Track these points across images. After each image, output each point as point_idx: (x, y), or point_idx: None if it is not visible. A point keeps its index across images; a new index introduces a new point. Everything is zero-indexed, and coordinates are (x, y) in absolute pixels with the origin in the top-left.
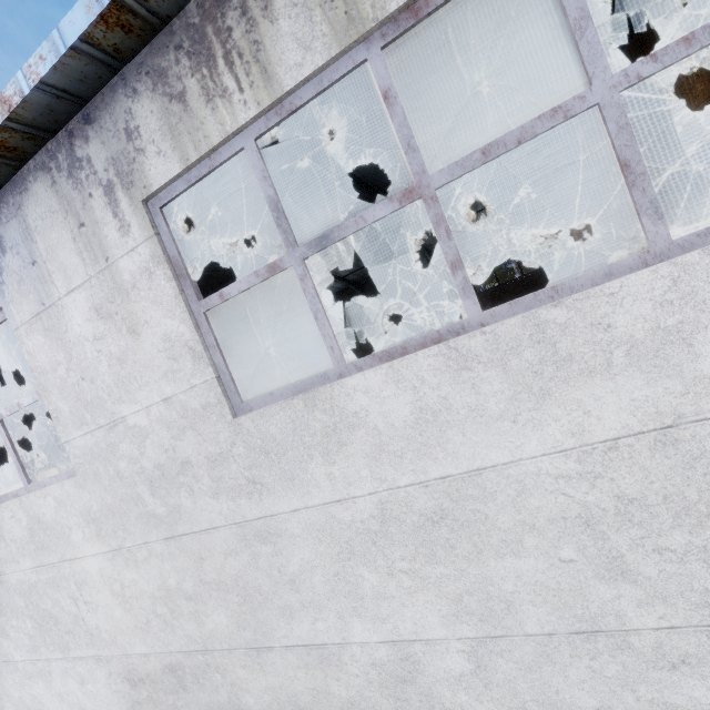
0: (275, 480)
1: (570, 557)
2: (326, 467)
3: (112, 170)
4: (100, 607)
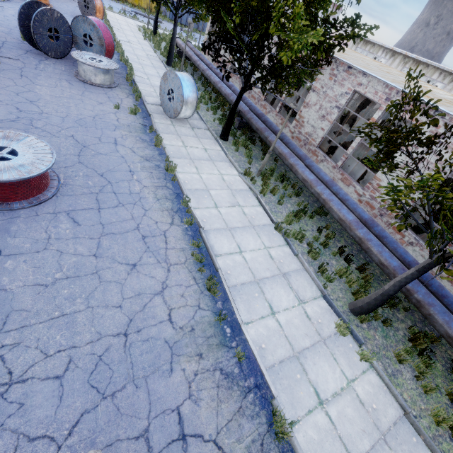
0: None
1: None
2: None
3: (405, 62)
4: None
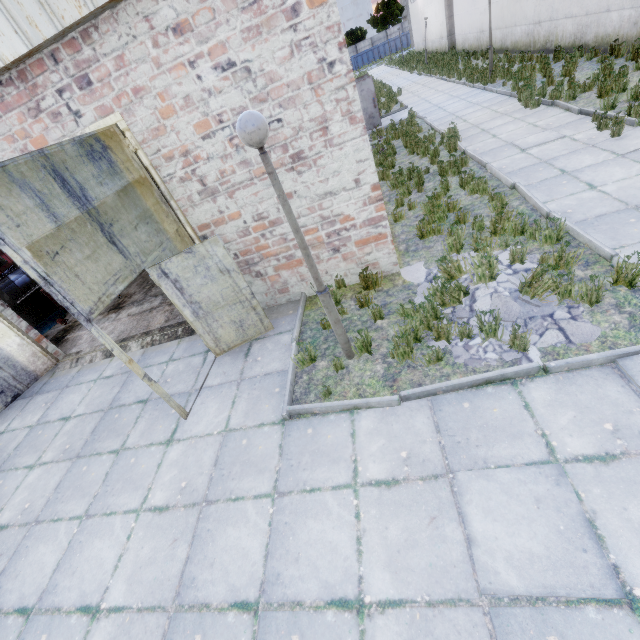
0: (426, 4)
1: (432, 15)
2: (427, 3)
3: None
4: (421, 19)
